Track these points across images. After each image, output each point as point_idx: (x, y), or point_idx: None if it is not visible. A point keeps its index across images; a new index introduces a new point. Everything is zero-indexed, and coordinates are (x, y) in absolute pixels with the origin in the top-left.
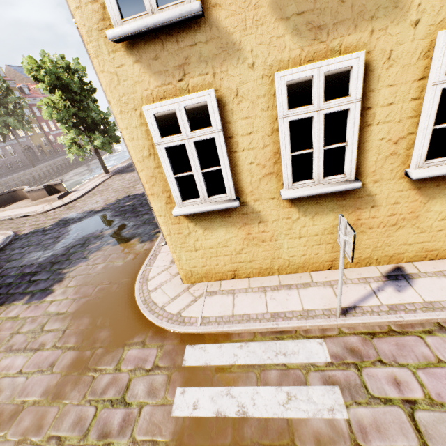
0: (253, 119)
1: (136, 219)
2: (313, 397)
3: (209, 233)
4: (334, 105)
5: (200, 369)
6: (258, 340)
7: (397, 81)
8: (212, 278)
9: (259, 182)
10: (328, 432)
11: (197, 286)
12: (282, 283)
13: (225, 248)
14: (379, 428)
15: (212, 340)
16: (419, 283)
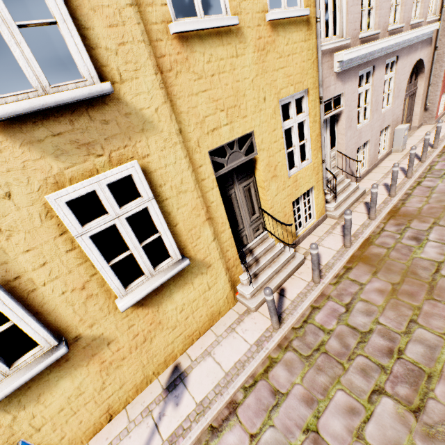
0: None
1: None
2: None
3: None
4: None
5: None
6: None
7: (34, 244)
8: None
9: None
10: None
11: None
12: None
13: None
14: None
15: None
16: (192, 379)
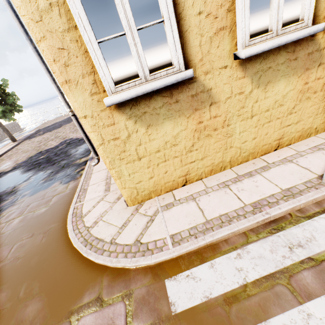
0: None
1: (53, 167)
2: None
3: (153, 130)
4: None
5: (202, 310)
6: (255, 239)
7: None
8: (161, 191)
9: (210, 43)
10: None
11: (146, 204)
12: (239, 173)
13: (174, 148)
14: None
15: (197, 260)
16: None
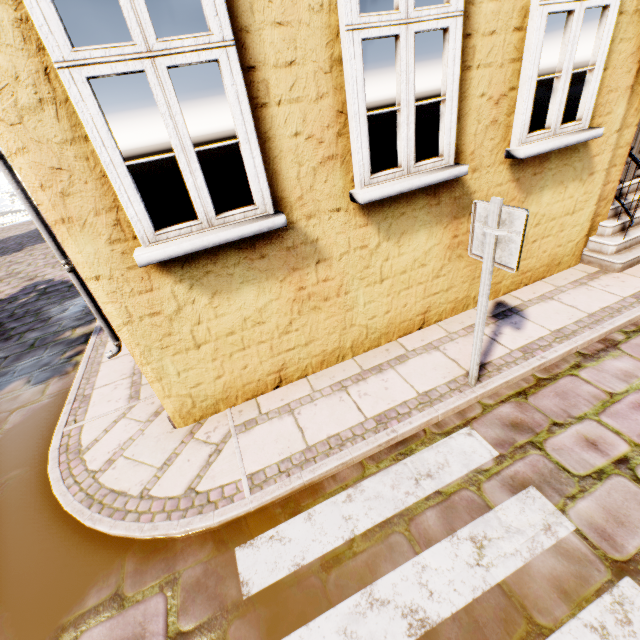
0: (294, 29)
1: (6, 346)
2: (512, 523)
3: (223, 300)
4: (428, 17)
5: (289, 585)
6: (374, 472)
7: None
8: (237, 398)
9: (313, 176)
10: (567, 568)
11: (210, 422)
12: (365, 367)
13: (259, 328)
14: (618, 519)
15: (288, 511)
16: (531, 313)
